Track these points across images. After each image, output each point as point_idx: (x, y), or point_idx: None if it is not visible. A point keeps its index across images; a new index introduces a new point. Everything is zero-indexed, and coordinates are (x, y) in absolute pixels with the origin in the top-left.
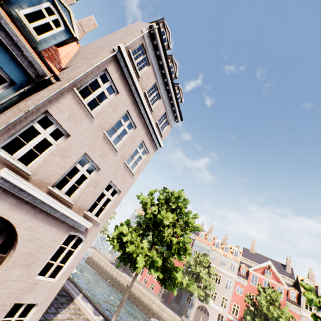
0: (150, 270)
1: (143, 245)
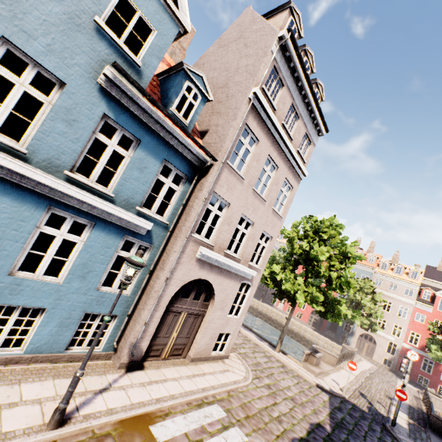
0: (311, 305)
1: (298, 282)
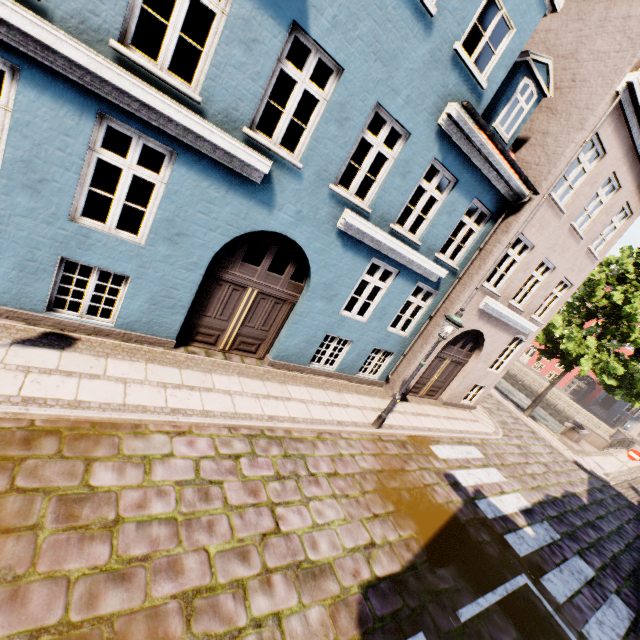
0: (599, 376)
1: (587, 344)
